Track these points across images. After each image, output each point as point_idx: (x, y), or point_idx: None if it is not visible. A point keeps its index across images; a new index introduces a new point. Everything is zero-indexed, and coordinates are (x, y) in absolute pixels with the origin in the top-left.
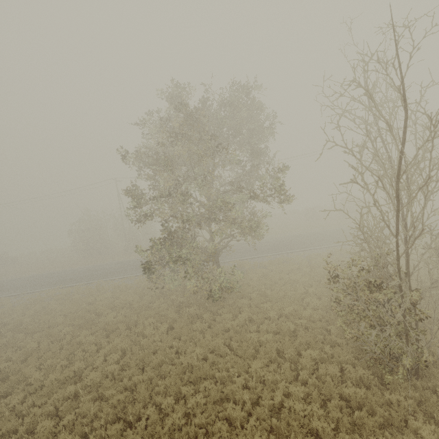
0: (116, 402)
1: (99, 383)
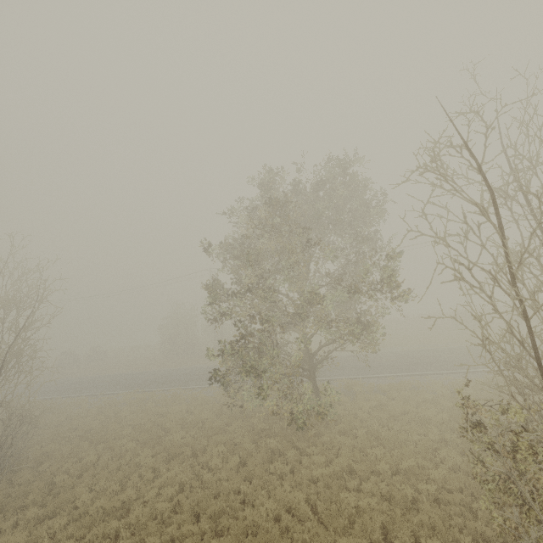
0: None
1: (146, 525)
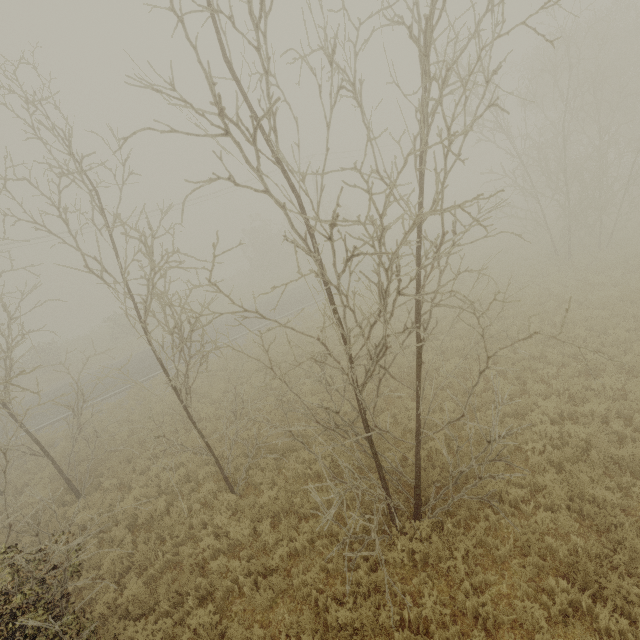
0: None
1: None
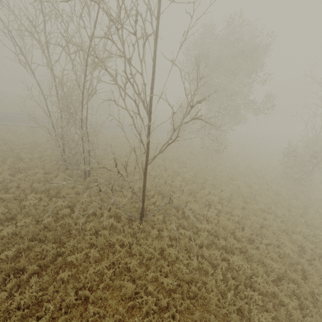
0: (210, 183)
1: (186, 179)
